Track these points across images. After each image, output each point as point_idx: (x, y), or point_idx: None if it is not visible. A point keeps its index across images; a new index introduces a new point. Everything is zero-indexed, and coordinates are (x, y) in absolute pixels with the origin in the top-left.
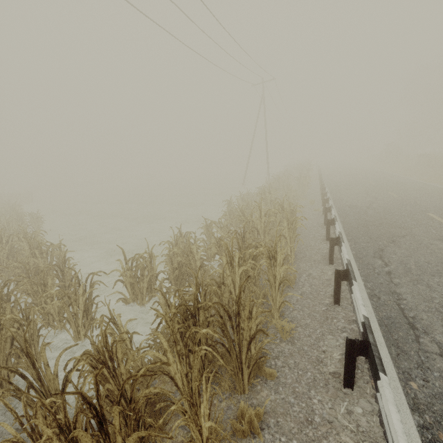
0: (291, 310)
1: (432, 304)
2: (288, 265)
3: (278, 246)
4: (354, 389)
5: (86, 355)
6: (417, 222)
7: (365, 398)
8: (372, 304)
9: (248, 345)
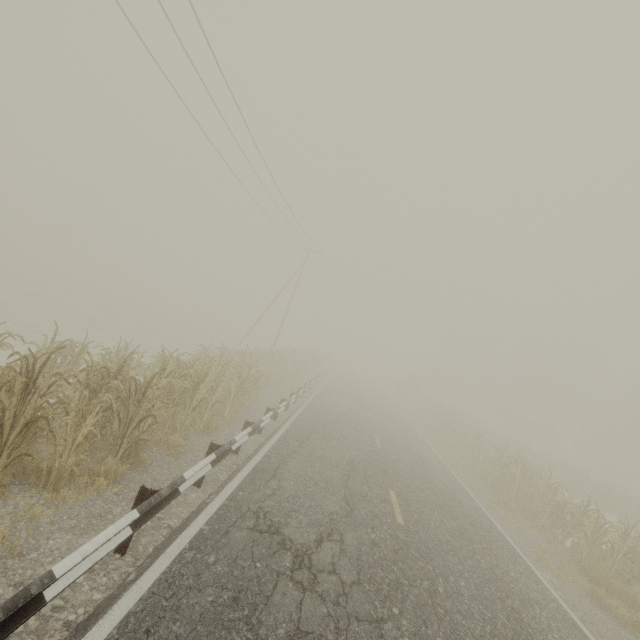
0: (193, 444)
1: (302, 472)
2: (220, 419)
3: (208, 378)
4: (201, 488)
5: (12, 367)
6: (359, 436)
7: (203, 492)
8: (261, 460)
9: (138, 422)
